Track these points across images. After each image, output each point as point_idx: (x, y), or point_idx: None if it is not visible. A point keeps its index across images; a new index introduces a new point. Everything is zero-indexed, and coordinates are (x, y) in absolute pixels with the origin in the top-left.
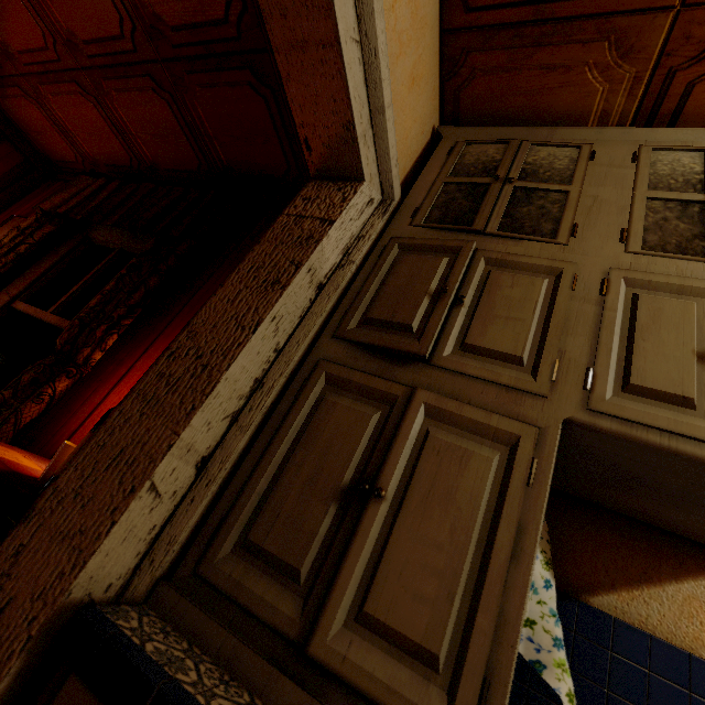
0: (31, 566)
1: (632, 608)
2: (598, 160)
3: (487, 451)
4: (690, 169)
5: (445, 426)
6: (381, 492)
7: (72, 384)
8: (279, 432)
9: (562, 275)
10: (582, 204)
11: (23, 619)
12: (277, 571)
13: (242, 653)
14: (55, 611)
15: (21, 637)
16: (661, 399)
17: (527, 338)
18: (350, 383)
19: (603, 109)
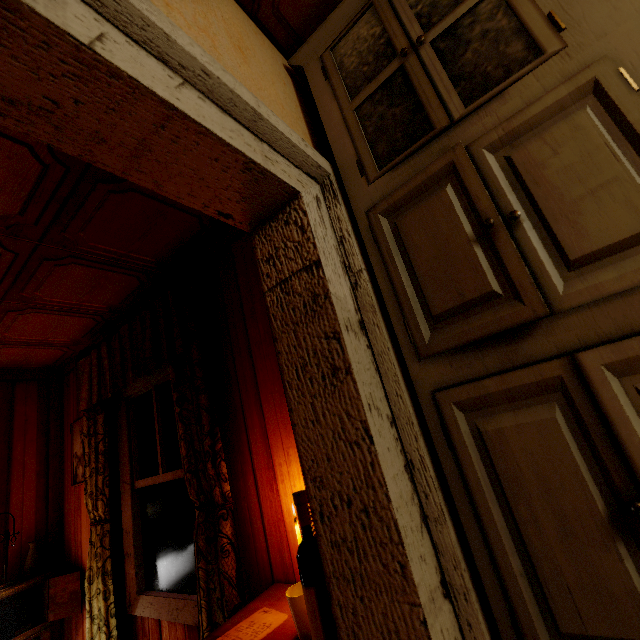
0: None
1: None
2: None
3: None
4: None
5: None
6: None
7: (233, 522)
8: (474, 498)
9: (603, 87)
10: None
11: None
12: None
13: None
14: None
15: None
16: None
17: None
18: (491, 397)
19: None
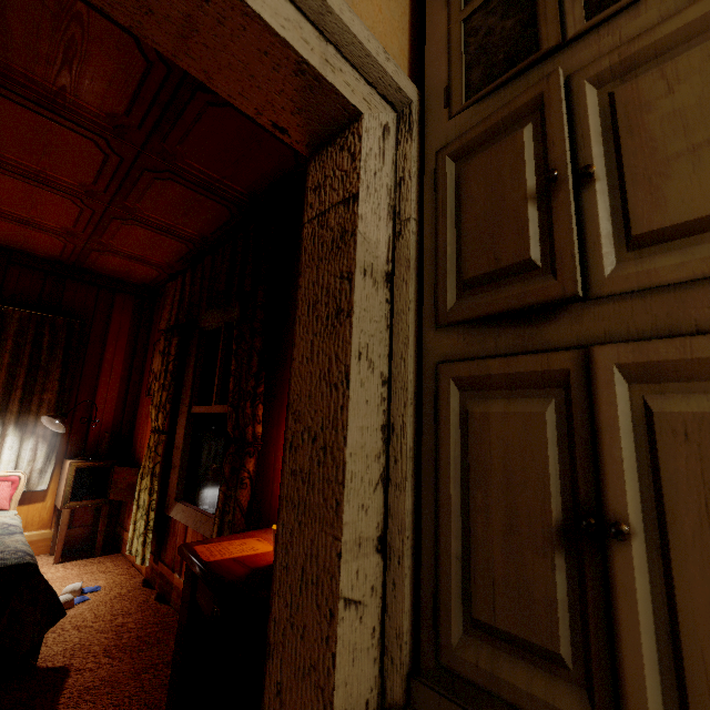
0: (294, 706)
1: None
2: None
3: None
4: None
5: (674, 386)
6: (622, 531)
7: (256, 461)
8: (439, 475)
9: None
10: None
11: None
12: (529, 653)
13: None
14: None
15: None
16: None
17: None
18: (490, 379)
19: None
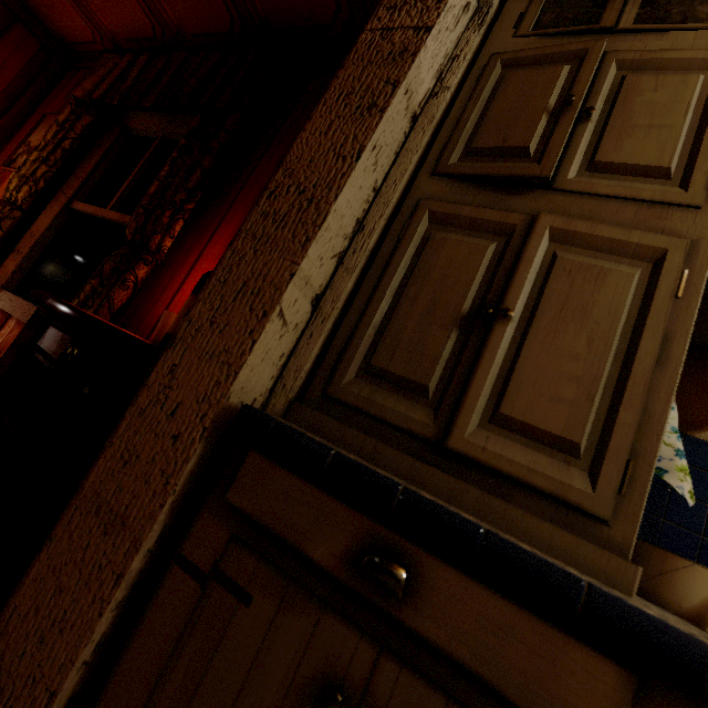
0: (188, 380)
1: None
2: None
3: (626, 268)
4: None
5: (574, 249)
6: (509, 312)
7: (150, 272)
8: (386, 272)
9: None
10: None
11: (195, 417)
12: (403, 389)
13: (383, 450)
14: (220, 411)
15: (197, 429)
16: None
17: (676, 146)
18: (459, 219)
19: None
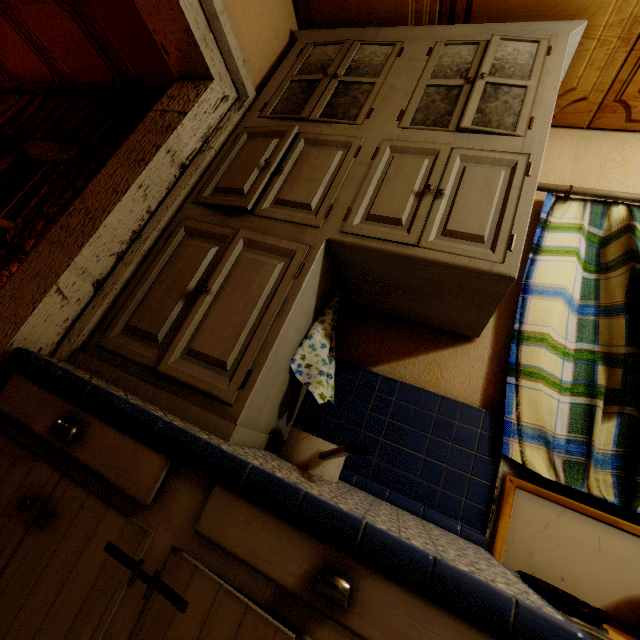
0: None
1: (396, 371)
2: (404, 55)
3: (276, 261)
4: (464, 60)
5: (255, 251)
6: (206, 288)
7: None
8: (151, 265)
9: (351, 147)
10: (381, 93)
11: None
12: (146, 339)
13: (122, 376)
14: (4, 353)
15: None
16: (385, 222)
17: (316, 192)
18: (200, 232)
19: (416, 9)
